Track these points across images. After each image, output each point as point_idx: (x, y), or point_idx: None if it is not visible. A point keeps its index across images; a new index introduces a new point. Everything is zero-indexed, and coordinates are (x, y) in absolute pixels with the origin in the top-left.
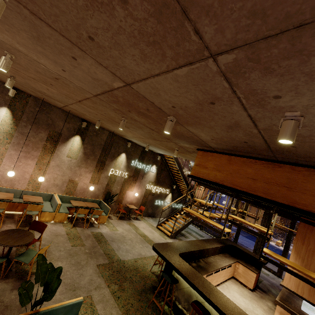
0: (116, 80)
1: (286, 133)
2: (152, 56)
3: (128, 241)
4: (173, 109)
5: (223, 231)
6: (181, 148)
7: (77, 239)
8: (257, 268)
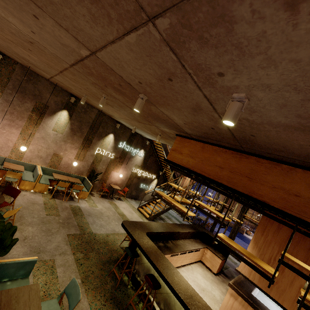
0: (81, 47)
1: (229, 113)
2: (100, 17)
3: (105, 217)
4: (141, 85)
5: (186, 214)
6: (164, 133)
7: (53, 210)
8: (224, 255)
